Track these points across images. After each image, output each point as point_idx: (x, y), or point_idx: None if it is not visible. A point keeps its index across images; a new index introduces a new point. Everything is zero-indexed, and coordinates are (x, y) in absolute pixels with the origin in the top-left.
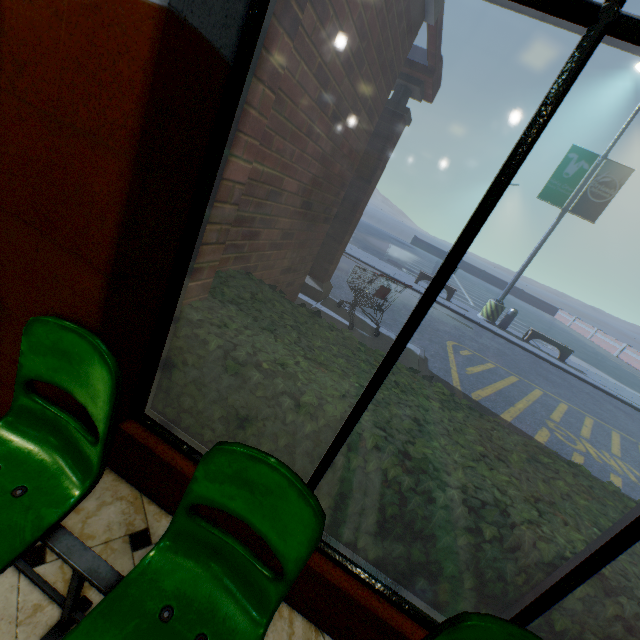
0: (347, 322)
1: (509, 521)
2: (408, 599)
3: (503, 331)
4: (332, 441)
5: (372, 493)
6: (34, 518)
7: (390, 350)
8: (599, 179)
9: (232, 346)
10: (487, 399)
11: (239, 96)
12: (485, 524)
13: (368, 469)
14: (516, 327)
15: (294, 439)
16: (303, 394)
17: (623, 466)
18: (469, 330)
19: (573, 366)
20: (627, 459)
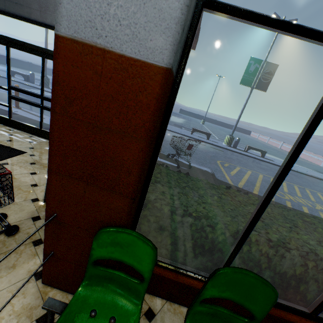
0: (175, 164)
1: (319, 257)
2: (277, 301)
3: (235, 149)
4: (237, 243)
5: (255, 260)
6: None
7: (266, 199)
8: (265, 71)
9: (175, 208)
10: (245, 186)
11: (177, 92)
12: (308, 261)
13: (253, 250)
14: (239, 145)
15: (213, 245)
16: (216, 224)
17: (304, 201)
18: (222, 152)
19: (268, 158)
20: (304, 197)
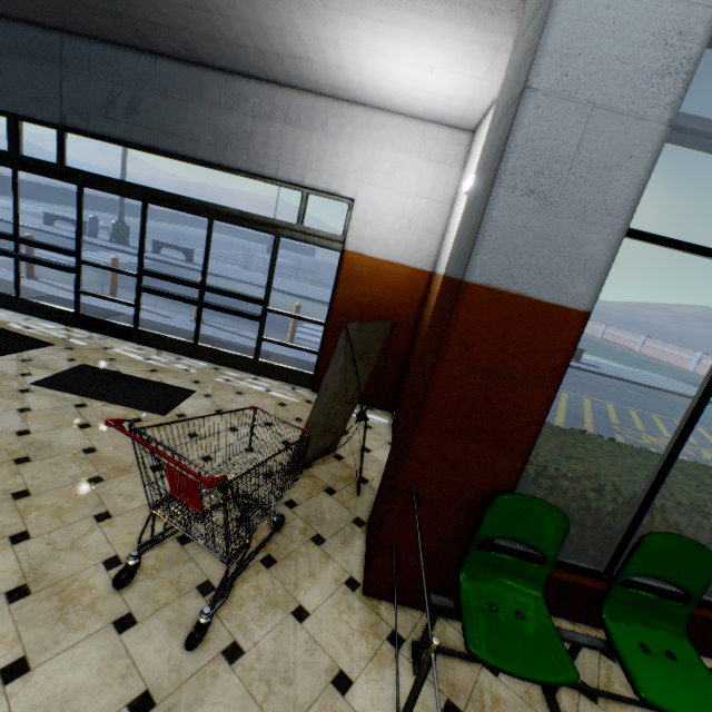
0: None
1: None
2: None
3: None
4: (637, 511)
5: None
6: (544, 626)
7: (677, 445)
8: None
9: (541, 468)
10: (566, 424)
11: None
12: None
13: (656, 521)
14: None
15: (597, 518)
16: (601, 486)
17: None
18: None
19: (587, 363)
20: None
